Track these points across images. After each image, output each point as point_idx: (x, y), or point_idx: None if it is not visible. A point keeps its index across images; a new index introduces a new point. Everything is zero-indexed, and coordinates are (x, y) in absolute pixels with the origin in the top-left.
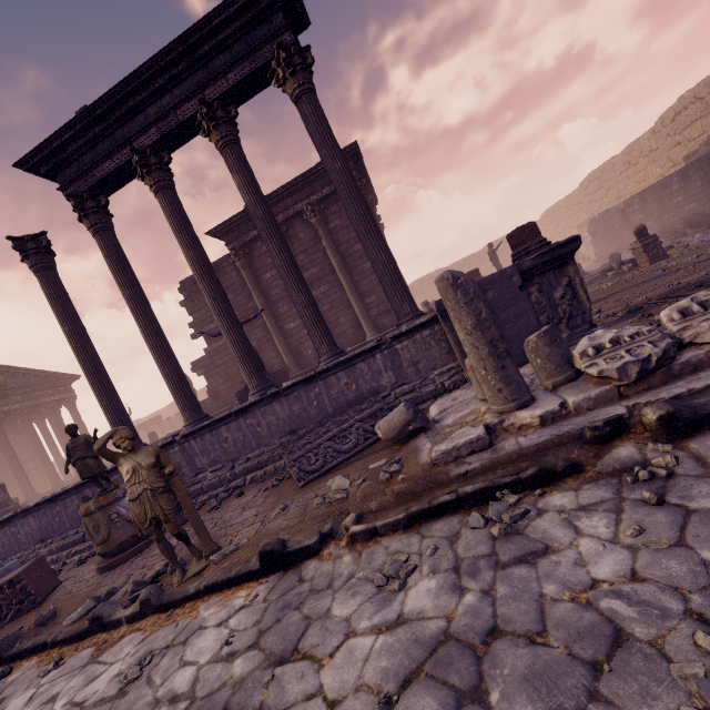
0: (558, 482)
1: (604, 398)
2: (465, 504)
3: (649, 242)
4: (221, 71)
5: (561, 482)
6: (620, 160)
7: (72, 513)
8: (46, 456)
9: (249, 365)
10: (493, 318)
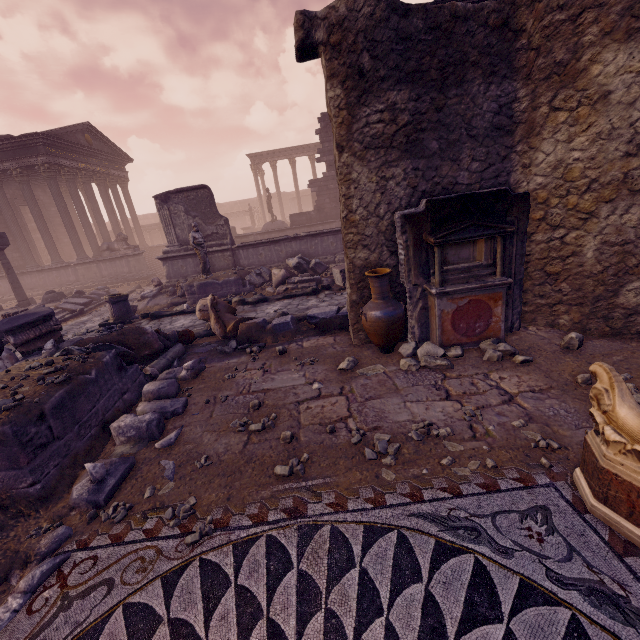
0: None
1: None
2: None
3: None
4: None
5: None
6: None
7: (326, 246)
8: (117, 223)
9: None
10: None
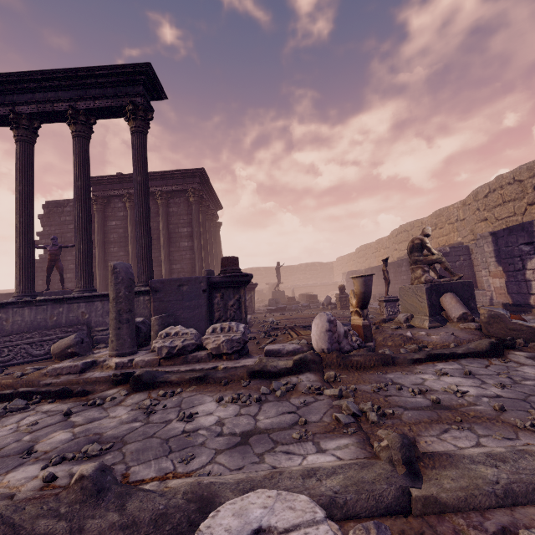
0: (68, 398)
1: (151, 363)
2: (15, 398)
3: (343, 296)
4: (92, 97)
5: (69, 398)
6: (374, 245)
7: None
8: None
9: (22, 275)
10: (129, 298)
